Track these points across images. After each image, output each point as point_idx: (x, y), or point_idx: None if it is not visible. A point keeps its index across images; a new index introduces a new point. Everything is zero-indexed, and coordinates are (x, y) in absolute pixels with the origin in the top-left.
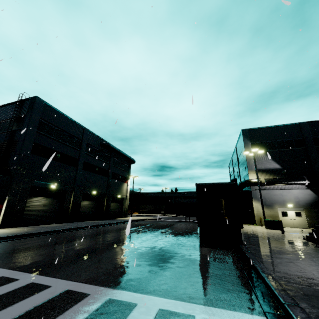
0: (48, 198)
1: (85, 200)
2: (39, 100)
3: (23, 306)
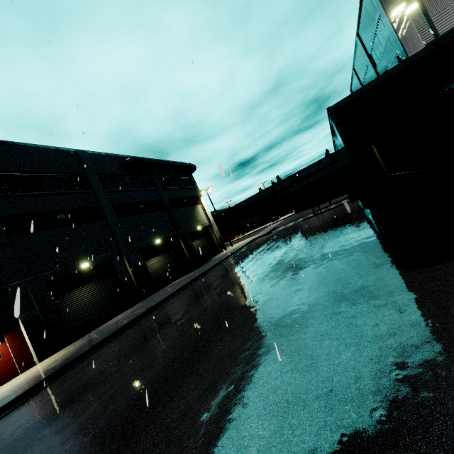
0: (91, 284)
1: (152, 258)
2: None
3: None
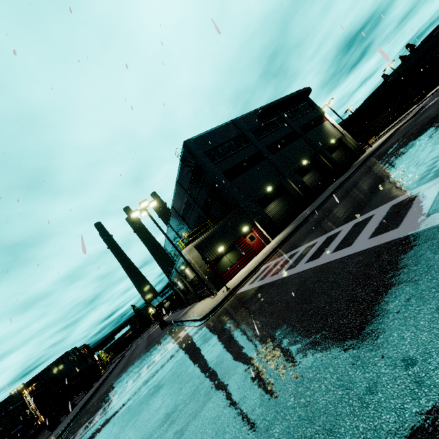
0: (276, 200)
1: (304, 176)
2: (188, 143)
3: (370, 226)
